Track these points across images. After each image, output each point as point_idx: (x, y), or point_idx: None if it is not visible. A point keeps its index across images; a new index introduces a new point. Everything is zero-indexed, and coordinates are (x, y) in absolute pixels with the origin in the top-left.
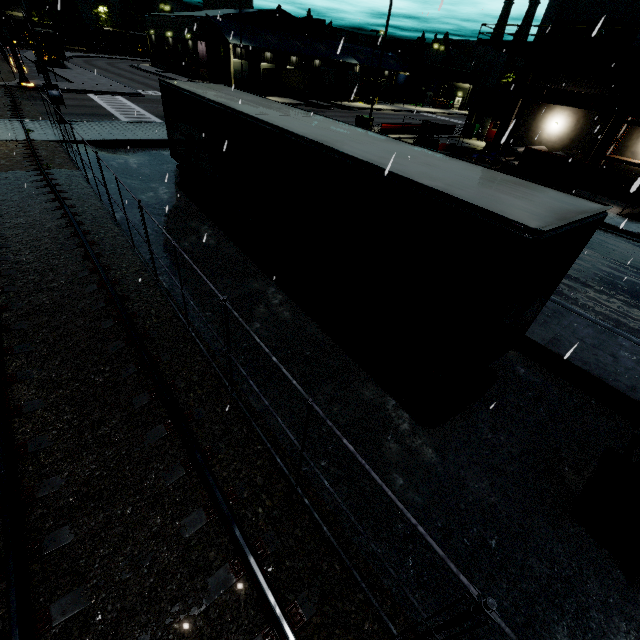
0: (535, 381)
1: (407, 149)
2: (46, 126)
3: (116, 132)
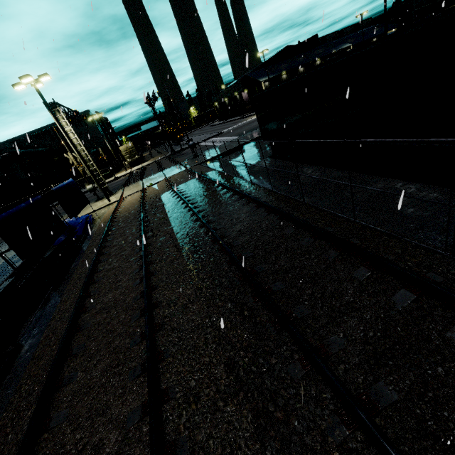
0: None
1: None
2: (190, 161)
3: (222, 149)
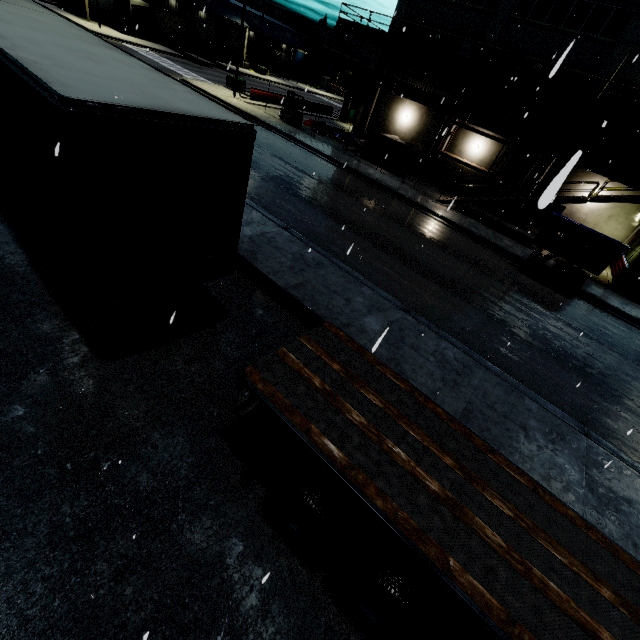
0: (268, 321)
1: (106, 52)
2: None
3: None
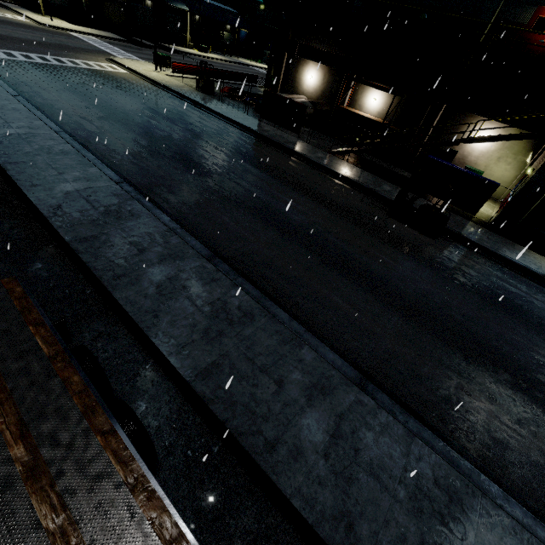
0: (41, 275)
1: None
2: None
3: None
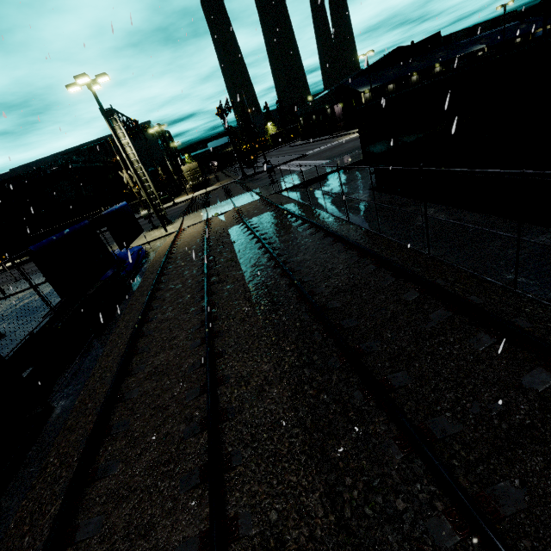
0: None
1: None
2: (266, 188)
3: (307, 176)
